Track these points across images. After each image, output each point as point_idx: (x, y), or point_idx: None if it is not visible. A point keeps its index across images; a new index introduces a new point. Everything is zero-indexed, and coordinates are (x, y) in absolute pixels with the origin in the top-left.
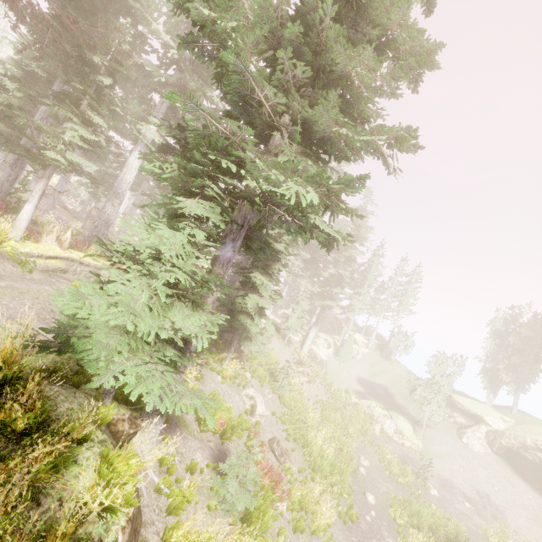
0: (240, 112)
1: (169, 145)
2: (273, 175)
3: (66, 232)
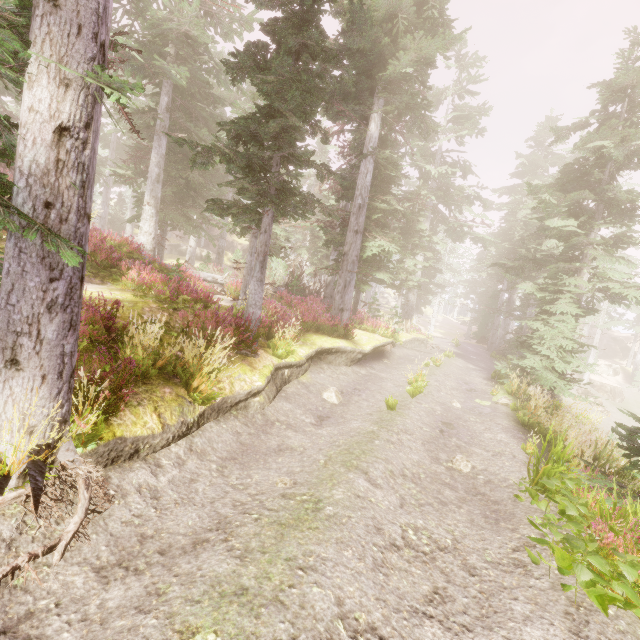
0: (568, 248)
1: (498, 263)
2: (620, 291)
3: (406, 322)
